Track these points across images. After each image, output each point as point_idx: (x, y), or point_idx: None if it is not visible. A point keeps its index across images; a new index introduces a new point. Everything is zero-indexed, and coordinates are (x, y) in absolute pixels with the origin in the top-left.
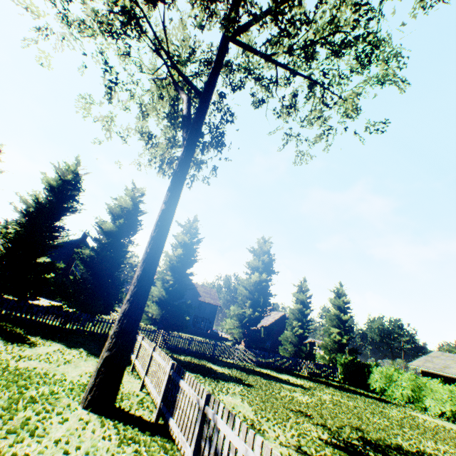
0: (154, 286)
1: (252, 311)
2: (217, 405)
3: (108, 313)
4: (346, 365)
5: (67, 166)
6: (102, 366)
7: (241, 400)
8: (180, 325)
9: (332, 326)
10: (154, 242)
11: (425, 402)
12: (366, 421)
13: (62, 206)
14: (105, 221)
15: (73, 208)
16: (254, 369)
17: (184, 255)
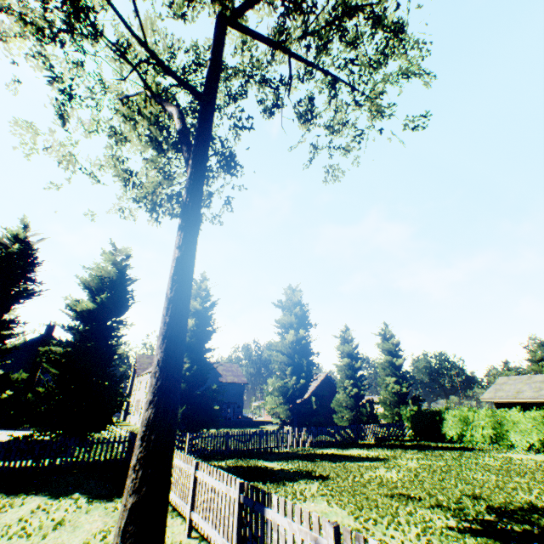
0: None
1: (295, 379)
2: (362, 543)
3: (106, 428)
4: (414, 418)
5: (9, 233)
6: (128, 523)
7: (328, 504)
8: (210, 420)
9: (386, 376)
10: (175, 306)
11: (509, 438)
12: (474, 482)
13: (10, 291)
14: (80, 301)
15: (27, 291)
16: (315, 453)
17: (197, 326)
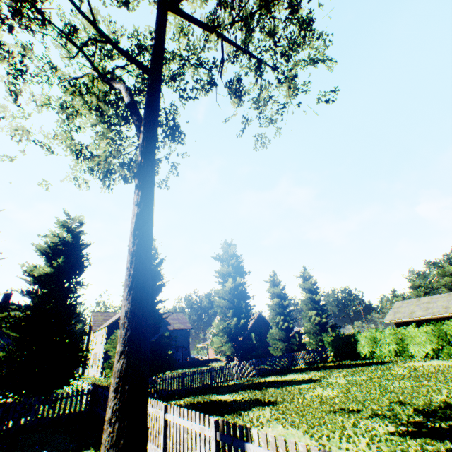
0: (113, 330)
1: (236, 320)
2: None
3: (68, 383)
4: (334, 342)
5: None
6: None
7: (284, 426)
8: (165, 364)
9: (309, 310)
10: (138, 258)
11: (410, 350)
12: (395, 390)
13: None
14: (37, 266)
15: None
16: (259, 382)
17: None
